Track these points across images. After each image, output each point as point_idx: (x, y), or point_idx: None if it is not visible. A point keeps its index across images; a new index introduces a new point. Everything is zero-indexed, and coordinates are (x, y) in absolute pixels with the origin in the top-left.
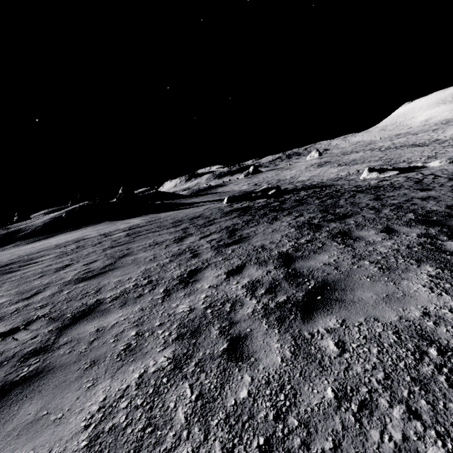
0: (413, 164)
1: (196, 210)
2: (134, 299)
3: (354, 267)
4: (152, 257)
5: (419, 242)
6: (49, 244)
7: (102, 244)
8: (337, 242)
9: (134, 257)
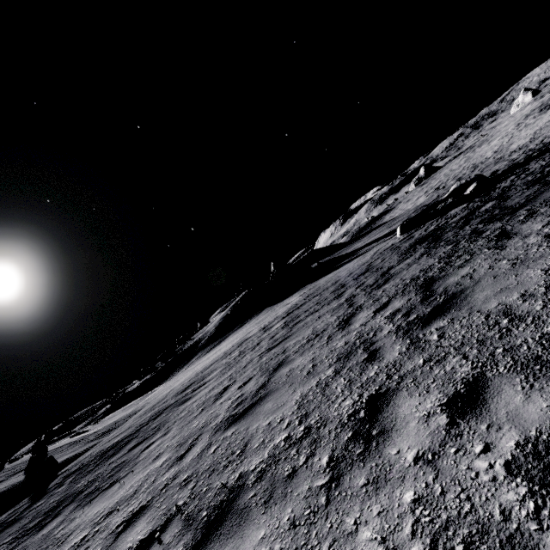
0: None
1: (361, 261)
2: (283, 484)
3: None
4: (310, 367)
5: None
6: (219, 352)
7: (260, 346)
8: None
9: (289, 367)
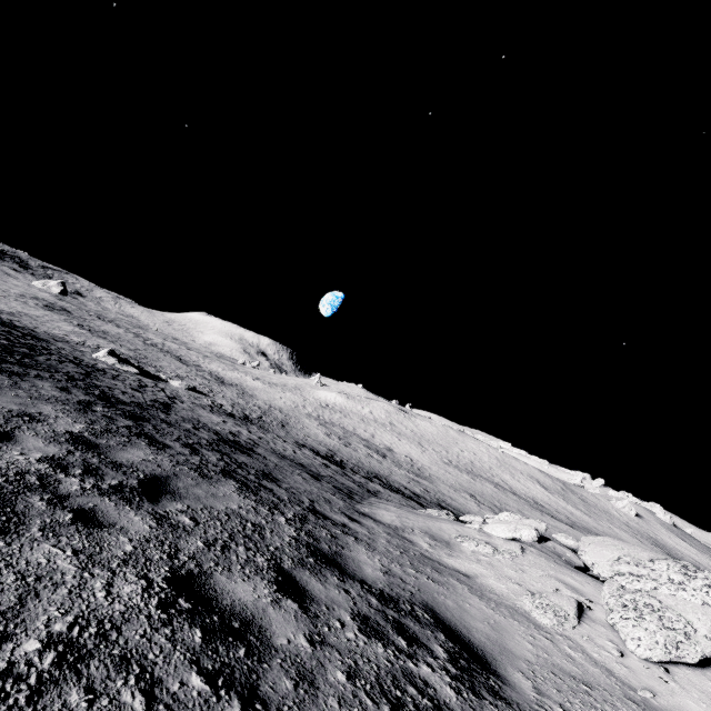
0: (159, 373)
1: None
2: None
3: (7, 389)
4: None
5: (80, 401)
6: None
7: None
8: (3, 374)
9: None
